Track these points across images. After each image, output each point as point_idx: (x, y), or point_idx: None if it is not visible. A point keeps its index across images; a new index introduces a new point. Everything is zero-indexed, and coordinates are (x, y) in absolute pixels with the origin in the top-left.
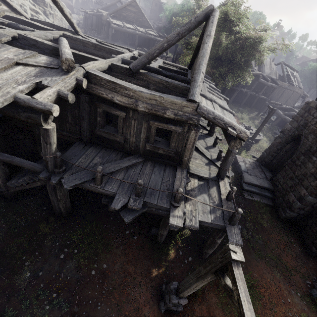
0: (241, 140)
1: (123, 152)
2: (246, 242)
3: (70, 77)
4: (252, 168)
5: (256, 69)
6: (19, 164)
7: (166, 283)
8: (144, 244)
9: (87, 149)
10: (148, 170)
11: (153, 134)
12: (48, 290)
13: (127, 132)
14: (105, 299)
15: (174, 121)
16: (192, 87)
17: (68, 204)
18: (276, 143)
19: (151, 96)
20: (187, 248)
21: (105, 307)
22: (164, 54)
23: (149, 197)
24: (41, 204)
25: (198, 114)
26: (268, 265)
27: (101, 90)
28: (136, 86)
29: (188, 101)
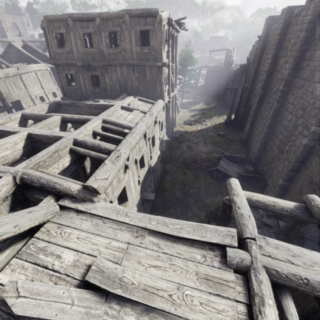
0: None
1: None
2: None
3: None
4: None
5: None
6: None
7: None
8: None
9: None
10: None
11: None
12: None
13: None
14: None
15: None
16: None
17: None
18: None
19: None
20: None
21: None
22: None
23: None
24: None
25: None
26: None
27: None
28: None
29: None
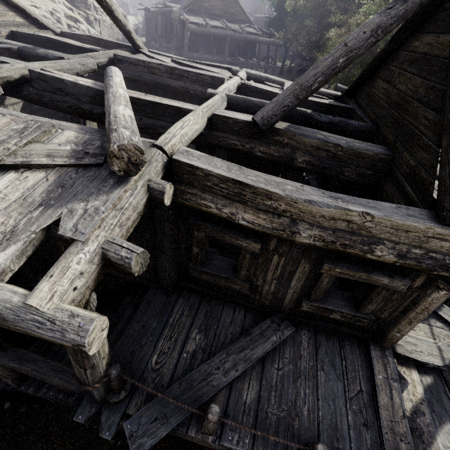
0: None
1: (244, 307)
2: None
3: (133, 186)
4: None
5: None
6: (34, 375)
7: None
8: None
9: (172, 308)
10: (307, 359)
11: (324, 287)
12: None
13: (258, 274)
14: None
15: (388, 264)
16: None
17: None
18: None
19: (337, 212)
20: None
21: None
22: (271, 64)
23: None
24: None
25: None
26: None
27: (206, 198)
28: (294, 186)
29: (449, 226)
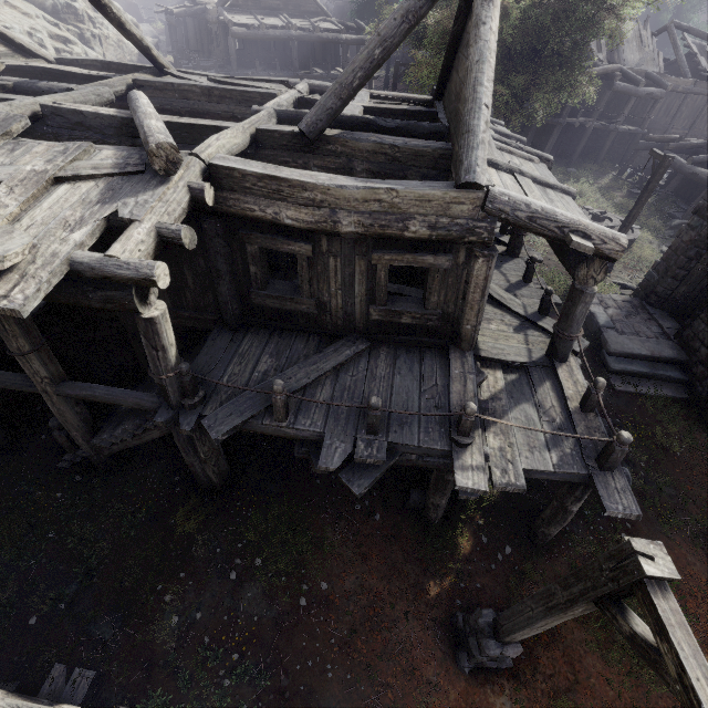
0: (606, 260)
1: (318, 335)
2: (636, 497)
3: (175, 186)
4: (626, 315)
5: (603, 59)
6: (108, 399)
7: (462, 609)
8: (399, 529)
9: (240, 342)
10: (383, 368)
11: (384, 284)
12: (221, 648)
13: (322, 288)
14: (339, 655)
15: (430, 244)
16: (465, 151)
17: (223, 465)
18: (683, 245)
19: (366, 193)
20: (497, 528)
21: (342, 672)
22: None
23: (398, 432)
24: (168, 471)
25: (490, 215)
26: (697, 543)
27: (248, 201)
28: (328, 176)
29: (461, 188)
